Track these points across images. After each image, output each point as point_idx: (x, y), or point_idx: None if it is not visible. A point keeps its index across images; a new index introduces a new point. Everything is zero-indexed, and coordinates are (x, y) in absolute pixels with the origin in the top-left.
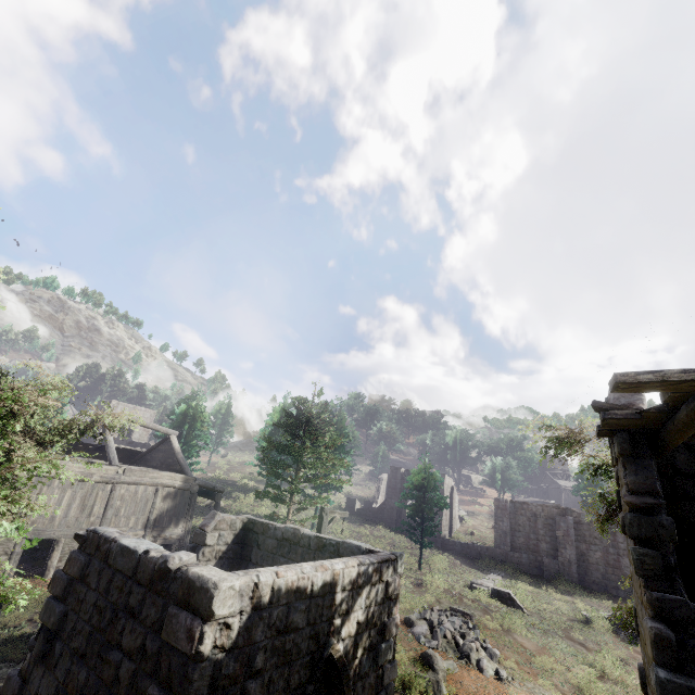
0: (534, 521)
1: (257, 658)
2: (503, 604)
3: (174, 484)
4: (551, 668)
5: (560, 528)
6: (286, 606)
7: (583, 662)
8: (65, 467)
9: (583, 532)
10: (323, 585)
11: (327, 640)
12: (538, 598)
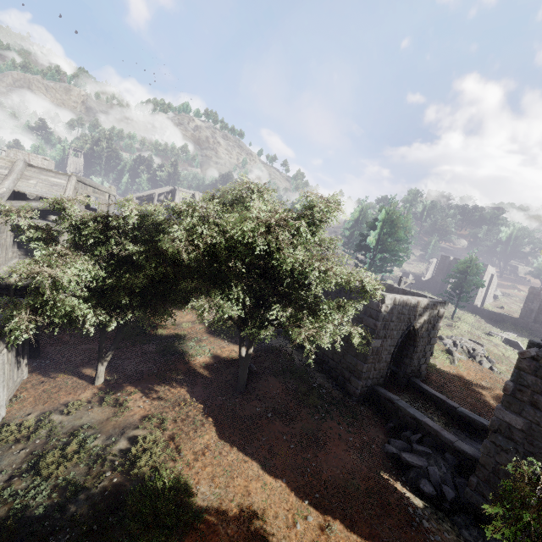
0: None
1: (393, 318)
2: (510, 347)
3: None
4: None
5: None
6: (402, 306)
7: None
8: None
9: None
10: (414, 304)
11: (413, 321)
12: None
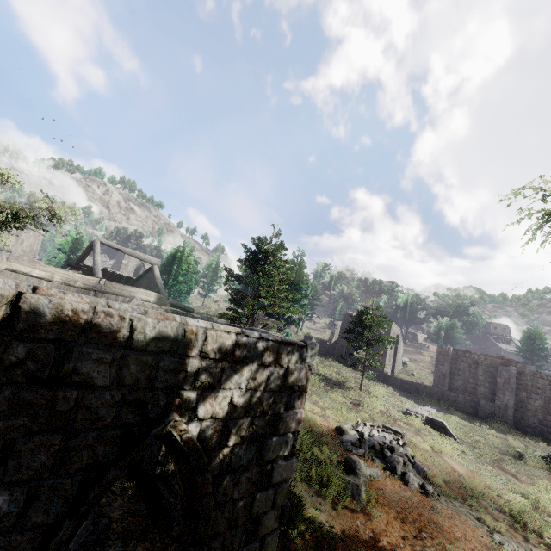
0: (475, 368)
1: None
2: (435, 430)
3: (149, 300)
4: (480, 491)
5: (502, 376)
6: (56, 344)
7: (515, 492)
8: (52, 272)
9: (525, 382)
10: (157, 338)
11: (165, 414)
12: (470, 431)
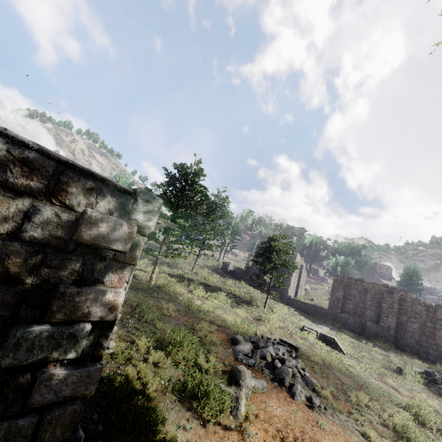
0: (364, 294)
1: None
2: (327, 346)
3: None
4: (366, 404)
5: (386, 301)
6: None
7: (397, 405)
8: None
9: (406, 307)
10: None
11: None
12: (357, 348)
